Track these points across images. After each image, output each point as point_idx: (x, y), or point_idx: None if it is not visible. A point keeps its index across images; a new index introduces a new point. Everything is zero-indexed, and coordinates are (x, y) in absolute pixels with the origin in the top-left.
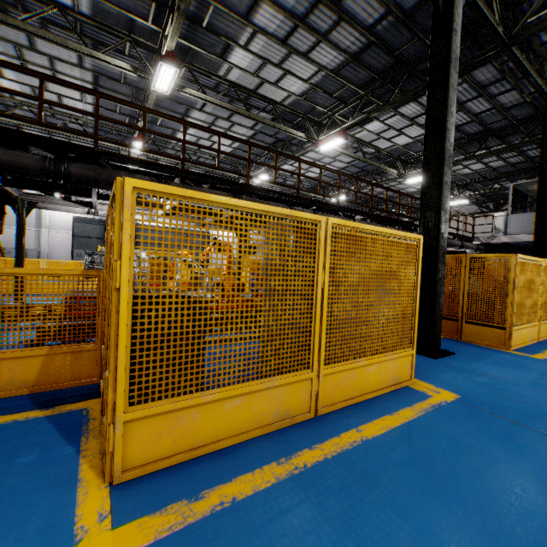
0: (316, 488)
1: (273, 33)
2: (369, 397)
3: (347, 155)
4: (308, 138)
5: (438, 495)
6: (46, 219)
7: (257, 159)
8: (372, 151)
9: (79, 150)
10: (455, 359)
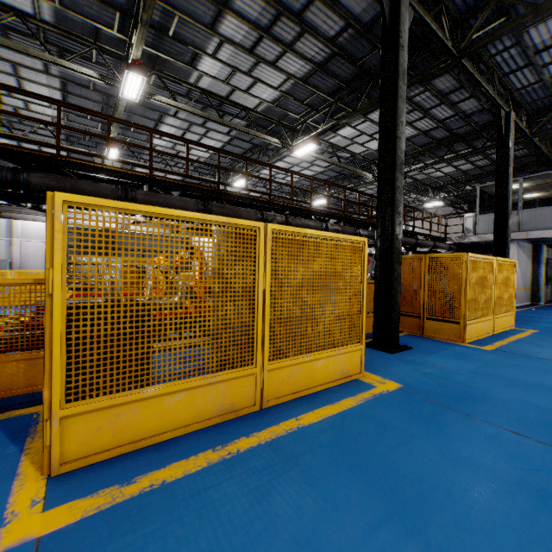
0: (243, 469)
1: (240, 43)
2: (317, 389)
3: (322, 159)
4: (282, 143)
5: (350, 468)
6: (19, 228)
7: (236, 164)
8: (347, 156)
9: (41, 160)
10: (411, 353)
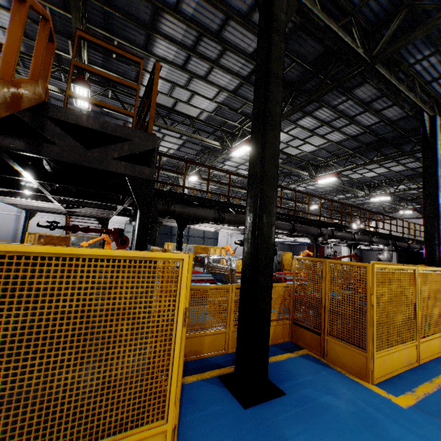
0: None
1: (307, 127)
2: (434, 356)
3: (333, 184)
4: (309, 175)
5: None
6: None
7: None
8: (346, 179)
9: (221, 203)
10: None
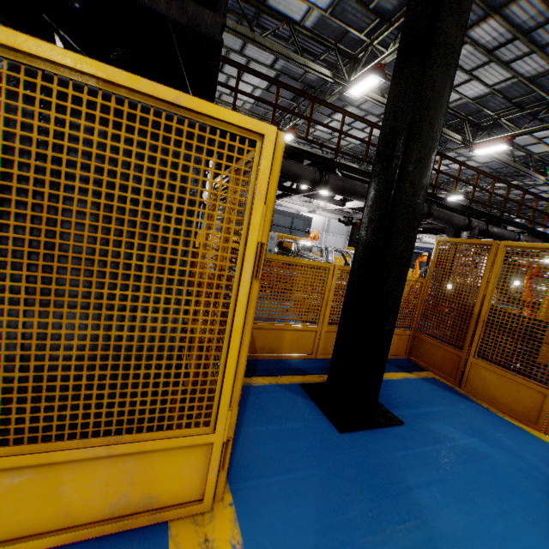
0: None
1: (484, 44)
2: None
3: (497, 159)
4: (463, 140)
5: None
6: None
7: None
8: (519, 154)
9: (325, 161)
10: None
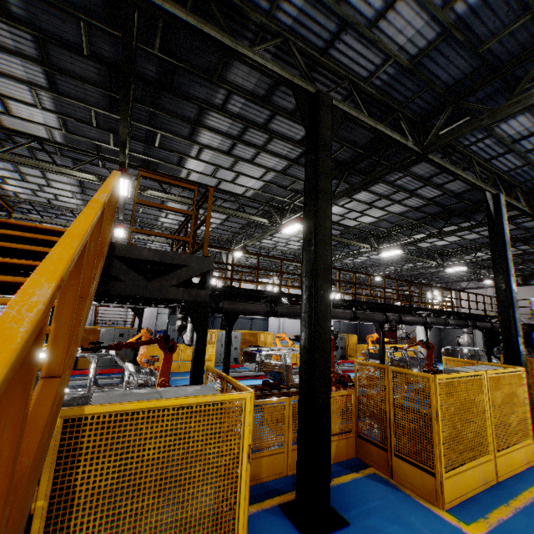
0: (532, 516)
1: (364, 201)
2: (516, 471)
3: (399, 255)
4: (371, 247)
5: None
6: None
7: None
8: (414, 248)
9: (273, 294)
10: None
